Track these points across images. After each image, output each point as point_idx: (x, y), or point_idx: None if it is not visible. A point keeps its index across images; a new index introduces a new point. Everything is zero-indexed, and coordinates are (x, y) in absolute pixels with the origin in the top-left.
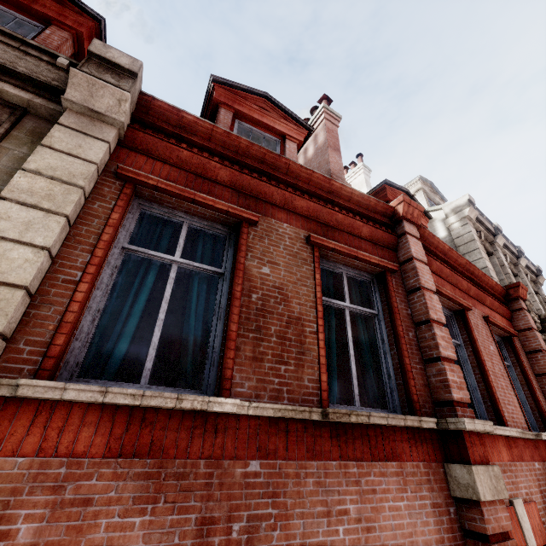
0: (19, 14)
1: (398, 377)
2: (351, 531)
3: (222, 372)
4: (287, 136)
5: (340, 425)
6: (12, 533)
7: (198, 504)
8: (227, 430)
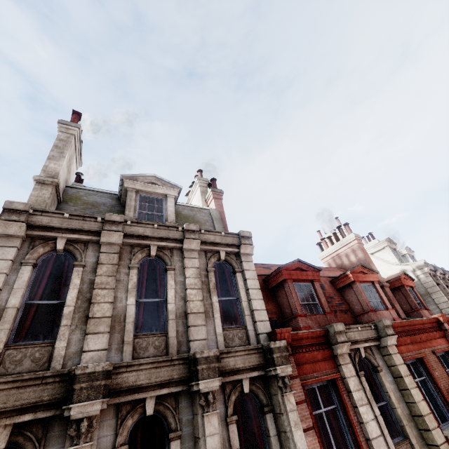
0: (304, 282)
1: None
2: None
3: None
4: (374, 281)
5: None
6: None
7: None
8: None
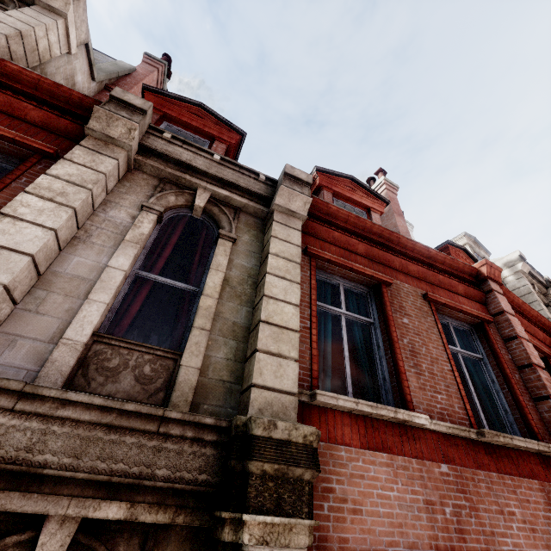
0: (194, 134)
1: (515, 412)
2: (522, 529)
3: (404, 396)
4: (371, 208)
5: (489, 445)
6: (333, 489)
7: (420, 489)
8: (420, 439)
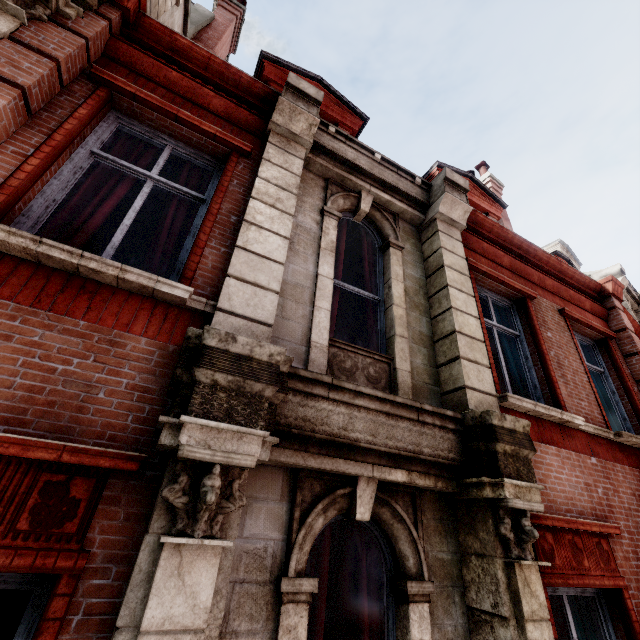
0: None
1: (633, 420)
2: None
3: (559, 402)
4: (489, 213)
5: (621, 444)
6: None
7: (580, 475)
8: (575, 437)
